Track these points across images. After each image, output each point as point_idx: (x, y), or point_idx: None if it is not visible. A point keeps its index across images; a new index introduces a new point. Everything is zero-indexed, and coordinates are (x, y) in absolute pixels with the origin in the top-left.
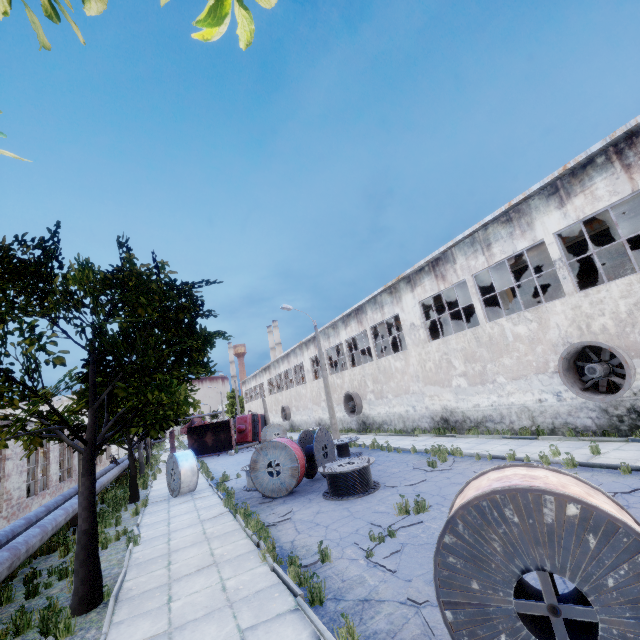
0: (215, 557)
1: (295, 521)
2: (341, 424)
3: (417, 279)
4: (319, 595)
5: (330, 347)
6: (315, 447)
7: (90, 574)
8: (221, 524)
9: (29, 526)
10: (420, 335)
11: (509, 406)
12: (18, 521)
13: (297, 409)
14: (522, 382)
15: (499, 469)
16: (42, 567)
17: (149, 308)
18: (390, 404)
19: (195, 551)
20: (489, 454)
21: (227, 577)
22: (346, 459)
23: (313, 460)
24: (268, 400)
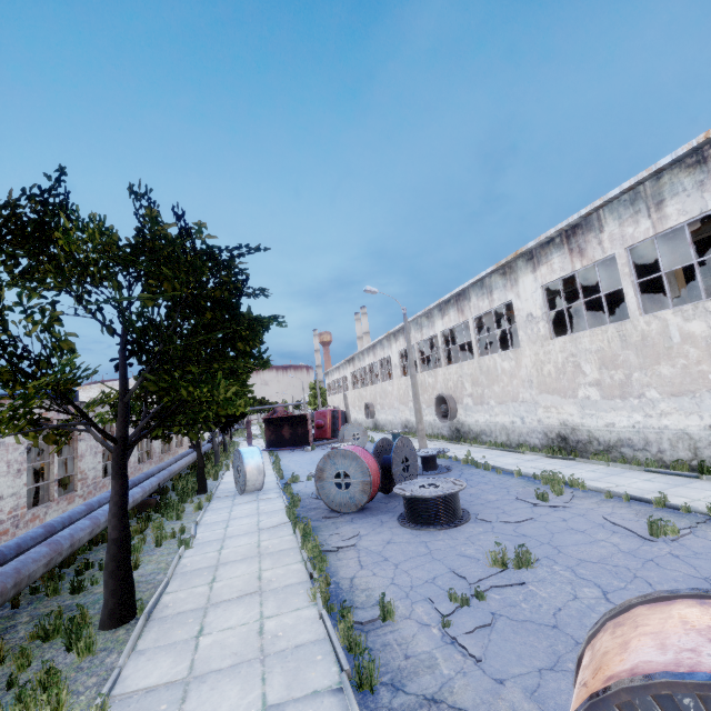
0: (262, 582)
1: (360, 549)
2: (430, 429)
3: (542, 255)
4: (370, 679)
5: (422, 340)
6: (393, 459)
7: (120, 587)
8: (278, 537)
9: (90, 512)
10: (539, 329)
11: (660, 430)
12: (79, 507)
13: (382, 407)
14: (686, 400)
15: (704, 598)
16: (99, 557)
17: (176, 282)
18: (492, 412)
19: (243, 569)
20: (626, 493)
21: (268, 614)
22: (429, 479)
23: (390, 473)
24: (351, 395)
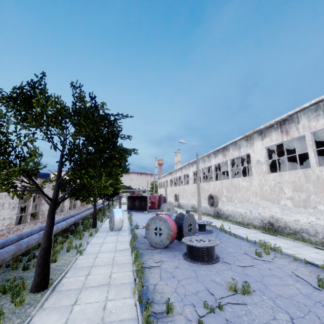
0: (111, 279)
1: (161, 269)
2: (204, 210)
3: (267, 132)
4: None
5: (204, 167)
6: (184, 224)
7: (42, 272)
8: (123, 256)
9: (41, 231)
10: (262, 168)
11: None
12: (36, 227)
13: (182, 197)
14: None
15: None
16: None
17: (88, 128)
18: (235, 206)
19: (103, 270)
20: (304, 259)
21: (110, 298)
22: (201, 236)
23: (182, 231)
24: (169, 189)
